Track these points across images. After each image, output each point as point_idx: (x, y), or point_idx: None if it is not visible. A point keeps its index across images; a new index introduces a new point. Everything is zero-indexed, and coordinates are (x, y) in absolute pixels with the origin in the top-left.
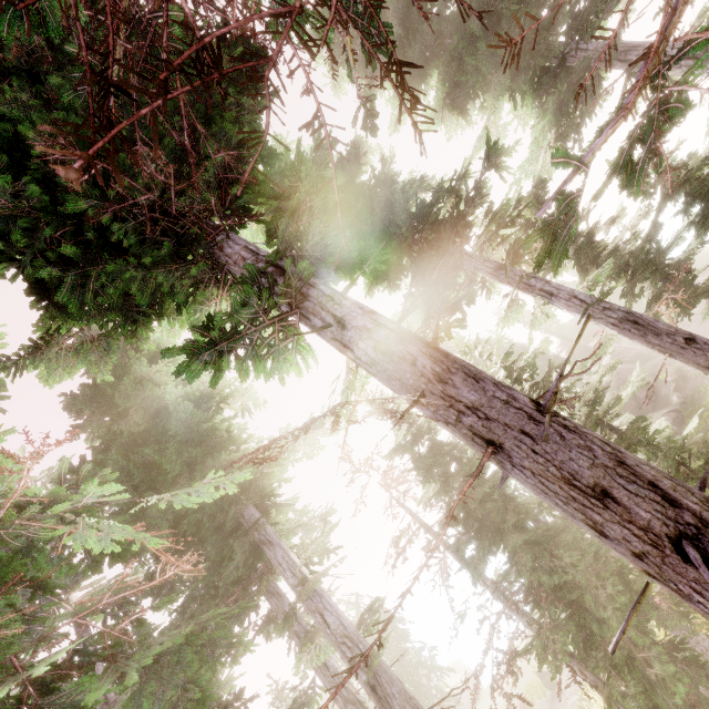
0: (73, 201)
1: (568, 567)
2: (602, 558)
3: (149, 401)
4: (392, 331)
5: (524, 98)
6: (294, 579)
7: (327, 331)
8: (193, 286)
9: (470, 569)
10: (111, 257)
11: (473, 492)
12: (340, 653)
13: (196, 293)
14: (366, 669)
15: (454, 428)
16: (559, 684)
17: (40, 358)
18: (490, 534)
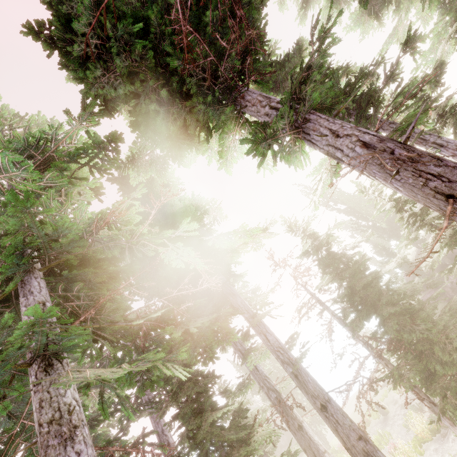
0: (172, 60)
1: (424, 330)
2: (450, 327)
3: (165, 208)
4: (374, 136)
5: (432, 0)
6: (248, 315)
7: (323, 140)
8: (223, 122)
9: (349, 329)
10: (179, 102)
11: (359, 280)
12: (276, 356)
13: (224, 126)
14: (292, 366)
15: (419, 191)
16: (406, 399)
17: (134, 164)
18: (367, 308)
